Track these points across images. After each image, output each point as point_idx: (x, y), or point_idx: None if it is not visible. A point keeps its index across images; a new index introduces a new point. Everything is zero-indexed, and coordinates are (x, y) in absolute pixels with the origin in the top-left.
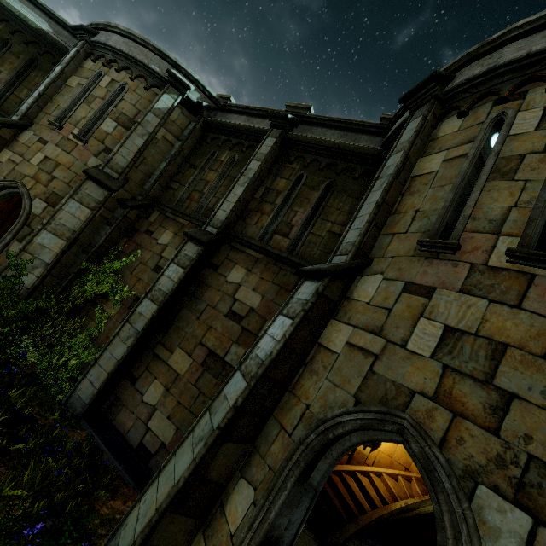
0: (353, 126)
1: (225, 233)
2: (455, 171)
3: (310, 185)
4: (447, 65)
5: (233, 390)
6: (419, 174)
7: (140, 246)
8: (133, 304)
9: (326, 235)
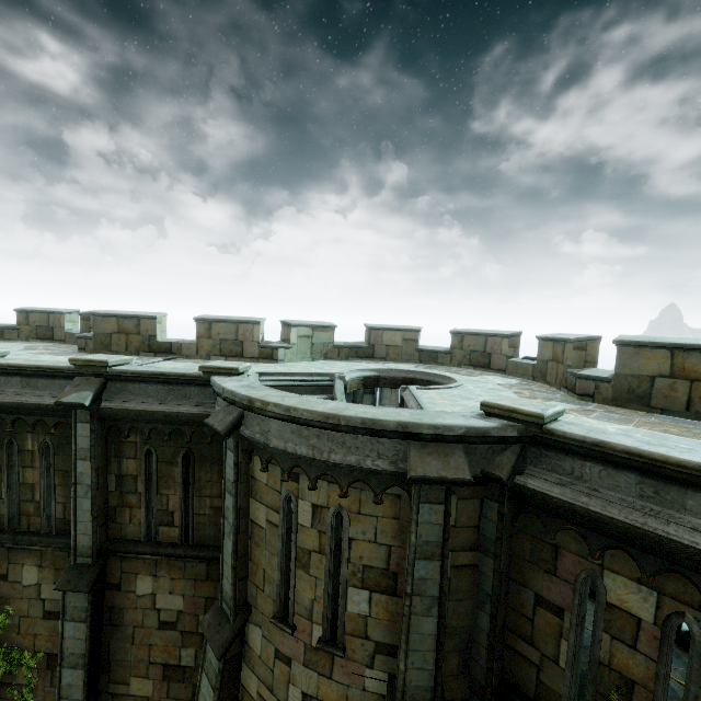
0: (175, 380)
1: (103, 550)
2: (277, 543)
3: (166, 460)
4: (232, 395)
5: None
6: (255, 521)
7: (3, 599)
8: (50, 663)
9: (210, 512)
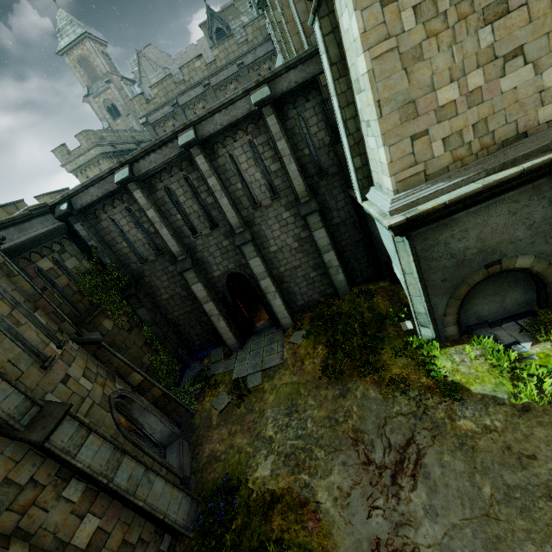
0: None
1: None
2: None
3: None
4: None
5: (127, 471)
6: None
7: None
8: None
9: None
